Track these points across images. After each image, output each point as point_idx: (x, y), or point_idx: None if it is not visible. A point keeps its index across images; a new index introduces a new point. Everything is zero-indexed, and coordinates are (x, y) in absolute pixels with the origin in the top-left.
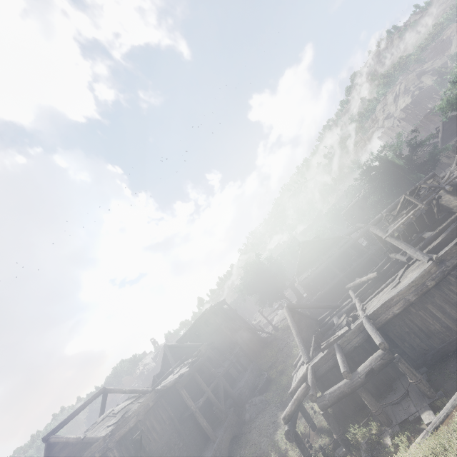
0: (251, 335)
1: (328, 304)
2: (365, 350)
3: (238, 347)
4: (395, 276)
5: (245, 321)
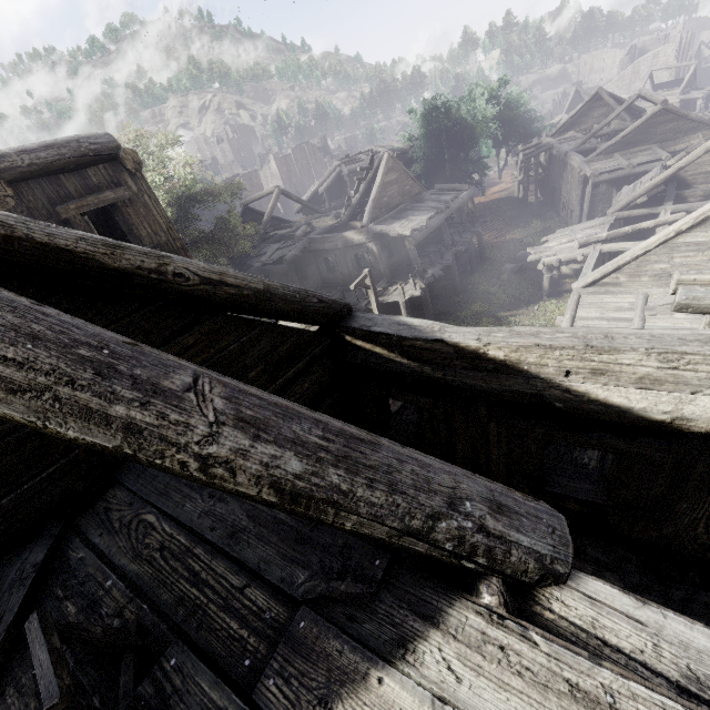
0: None
1: None
2: None
3: None
4: None
5: None
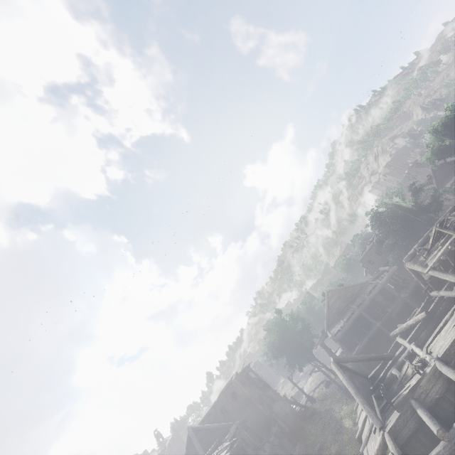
0: (286, 410)
1: (379, 355)
2: (450, 403)
3: (276, 424)
4: (451, 311)
5: (275, 391)
